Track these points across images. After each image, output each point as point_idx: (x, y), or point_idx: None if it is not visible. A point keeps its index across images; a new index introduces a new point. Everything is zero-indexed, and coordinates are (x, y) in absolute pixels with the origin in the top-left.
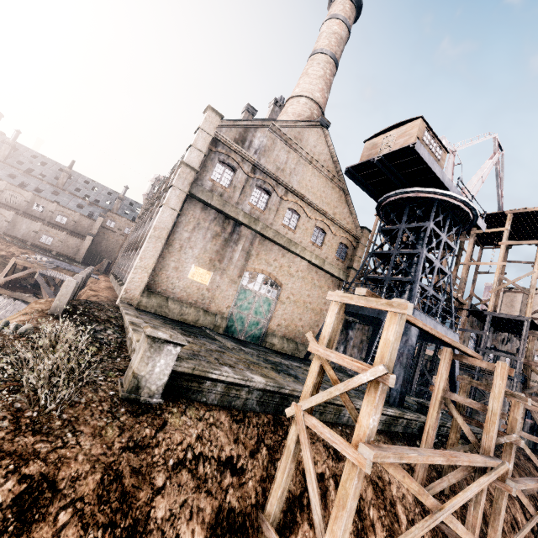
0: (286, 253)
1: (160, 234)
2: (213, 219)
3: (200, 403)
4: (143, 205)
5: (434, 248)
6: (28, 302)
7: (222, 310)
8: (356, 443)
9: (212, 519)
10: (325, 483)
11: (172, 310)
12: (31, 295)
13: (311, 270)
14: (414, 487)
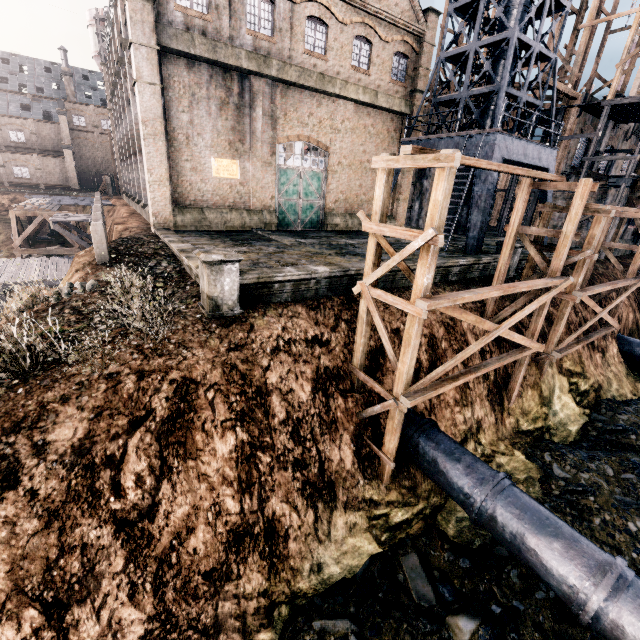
0: (322, 99)
1: (153, 129)
2: (210, 80)
3: (276, 304)
4: (104, 77)
5: (532, 19)
6: (61, 255)
7: (267, 204)
8: (414, 300)
9: (313, 376)
10: (401, 334)
11: (213, 221)
12: (59, 247)
13: (361, 113)
14: (471, 319)
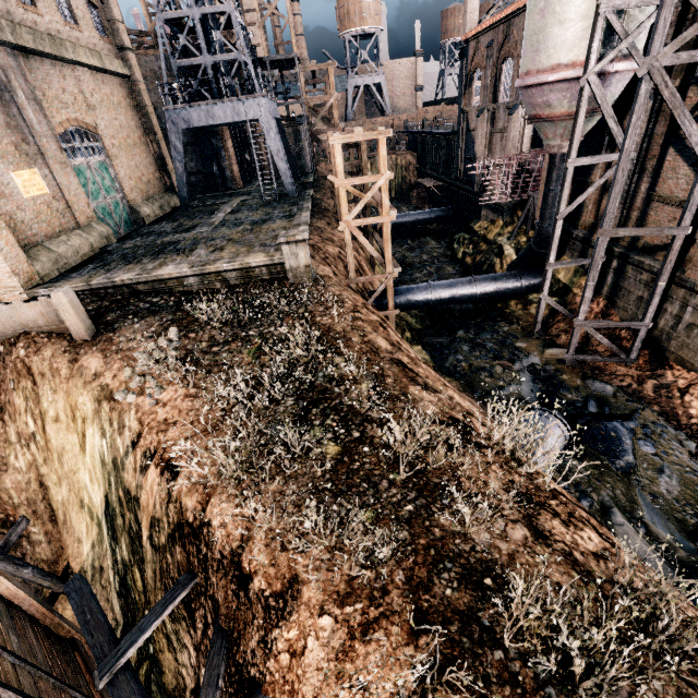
0: (62, 68)
1: None
2: None
3: None
4: None
5: None
6: None
7: (89, 215)
8: (385, 214)
9: None
10: (342, 254)
11: (68, 255)
12: None
13: (97, 81)
14: None
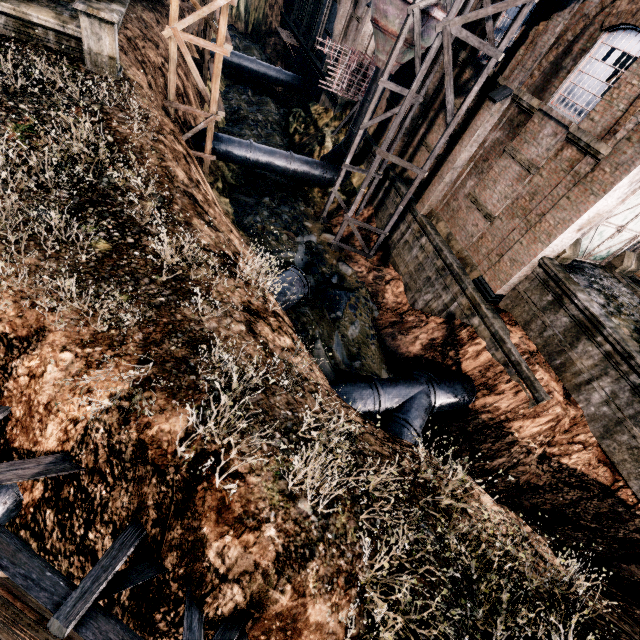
0: None
1: None
2: None
3: None
4: None
5: None
6: None
7: None
8: (220, 44)
9: None
10: (166, 68)
11: None
12: None
13: None
14: None
